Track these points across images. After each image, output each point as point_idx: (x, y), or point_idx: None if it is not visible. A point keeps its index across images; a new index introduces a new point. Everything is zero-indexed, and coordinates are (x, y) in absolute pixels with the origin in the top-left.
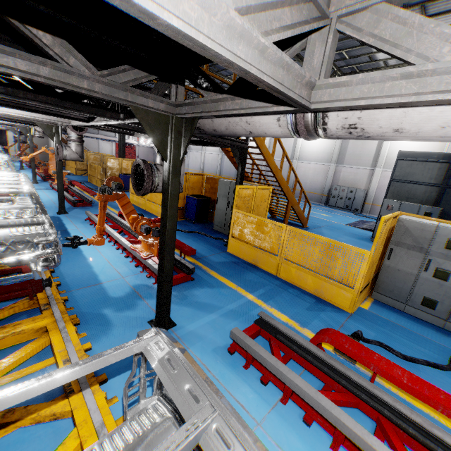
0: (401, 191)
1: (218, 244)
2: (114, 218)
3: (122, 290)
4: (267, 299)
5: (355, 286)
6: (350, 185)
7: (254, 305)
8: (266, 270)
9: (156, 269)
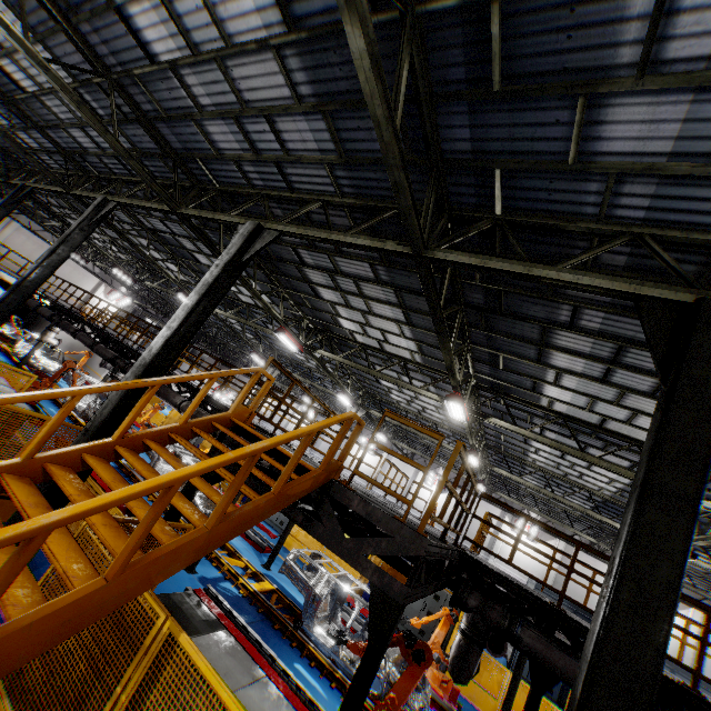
0: None
1: None
2: None
3: None
4: None
5: None
6: None
7: None
8: (483, 709)
9: (447, 702)
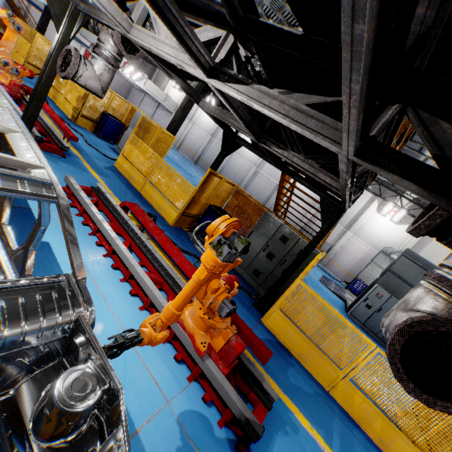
0: (391, 283)
1: (247, 302)
2: (112, 206)
3: None
4: None
5: None
6: None
7: None
8: (314, 376)
9: (238, 407)
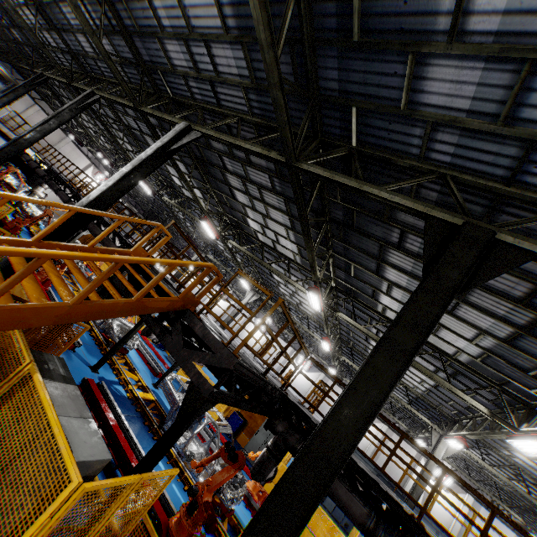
0: None
1: None
2: None
3: (244, 517)
4: None
5: None
6: None
7: None
8: None
9: (258, 506)
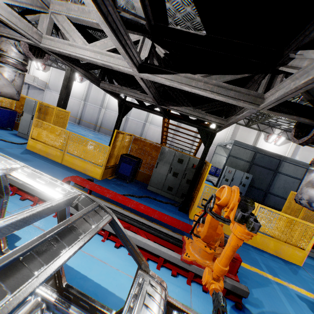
0: (233, 162)
1: (176, 211)
2: None
3: None
4: (275, 273)
5: (306, 248)
6: (181, 147)
7: (284, 287)
8: None
9: (229, 283)
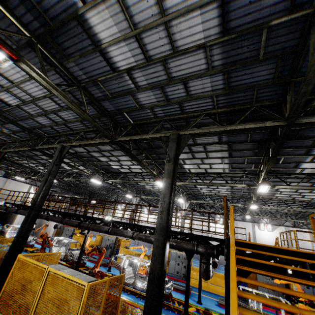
0: None
1: None
2: None
3: None
4: None
5: None
6: None
7: None
8: None
9: None
